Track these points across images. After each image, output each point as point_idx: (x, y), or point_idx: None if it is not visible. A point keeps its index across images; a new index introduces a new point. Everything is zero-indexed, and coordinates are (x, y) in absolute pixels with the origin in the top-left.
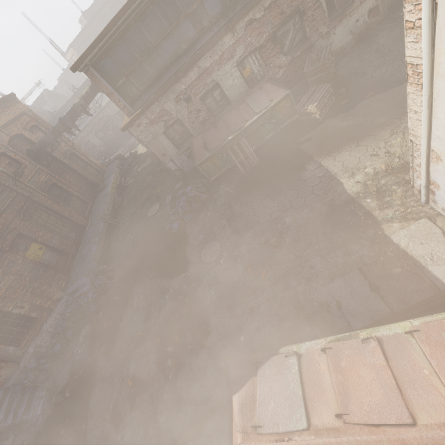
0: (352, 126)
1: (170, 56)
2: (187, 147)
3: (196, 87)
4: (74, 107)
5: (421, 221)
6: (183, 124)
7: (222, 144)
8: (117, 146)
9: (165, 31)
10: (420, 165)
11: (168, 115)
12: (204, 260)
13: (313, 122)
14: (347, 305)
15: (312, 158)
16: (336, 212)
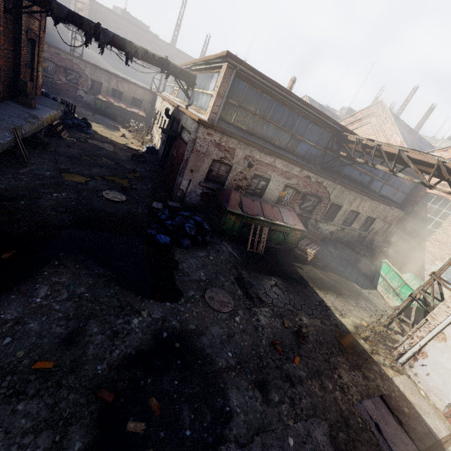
0: (330, 283)
1: (267, 135)
2: (212, 187)
3: (261, 166)
4: (128, 41)
5: (404, 376)
6: (228, 172)
7: (255, 217)
8: (52, 92)
9: (280, 124)
10: (420, 337)
11: (231, 156)
12: (211, 304)
13: (302, 259)
14: (385, 430)
15: (308, 283)
16: (342, 336)
